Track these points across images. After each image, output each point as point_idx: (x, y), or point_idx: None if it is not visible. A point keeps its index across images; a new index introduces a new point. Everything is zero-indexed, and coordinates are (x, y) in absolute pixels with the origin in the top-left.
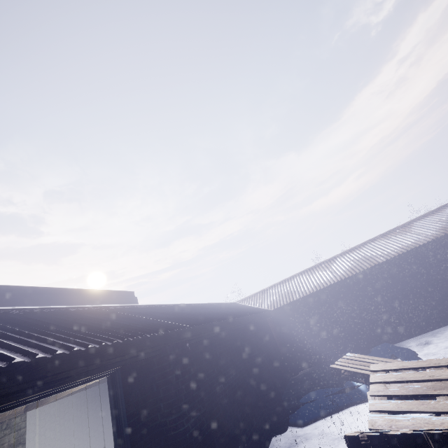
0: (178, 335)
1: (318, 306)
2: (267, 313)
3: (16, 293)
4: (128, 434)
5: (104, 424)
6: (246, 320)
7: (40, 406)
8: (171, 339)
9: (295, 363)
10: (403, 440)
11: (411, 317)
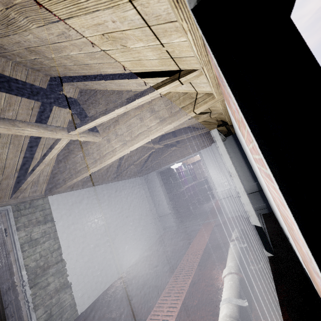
0: None
1: None
2: None
3: None
4: None
5: (120, 212)
6: None
7: (58, 190)
8: None
9: None
10: None
11: None
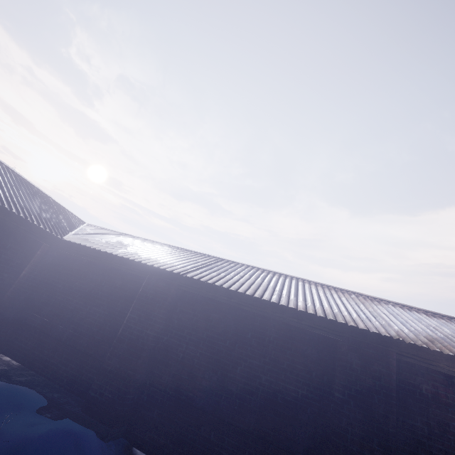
0: None
1: (123, 288)
2: (39, 230)
3: None
4: None
5: None
6: None
7: None
8: None
9: (8, 336)
10: None
11: (217, 436)
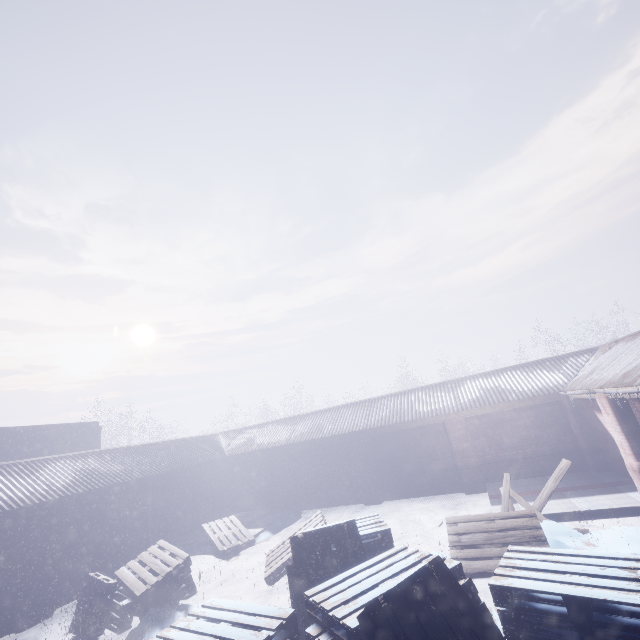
0: (51, 502)
1: (266, 461)
2: (218, 460)
3: None
4: None
5: None
6: (163, 475)
7: None
8: (43, 506)
9: (235, 505)
10: (95, 580)
11: (328, 491)
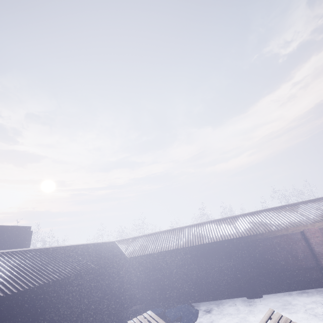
0: None
1: (160, 262)
2: (123, 260)
3: None
4: None
5: None
6: (89, 272)
7: None
8: None
9: (133, 299)
10: None
11: (212, 286)
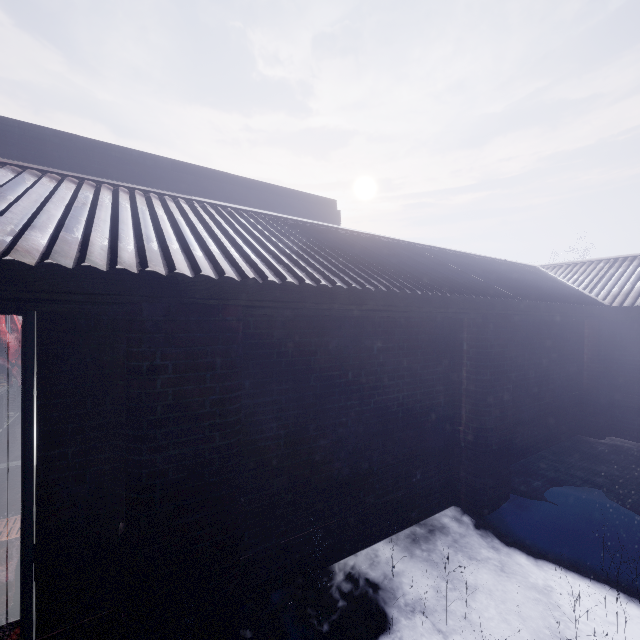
0: (211, 288)
1: None
2: (590, 310)
3: (152, 165)
4: (32, 419)
5: None
6: (500, 307)
7: None
8: (182, 292)
9: (609, 420)
10: None
11: None
